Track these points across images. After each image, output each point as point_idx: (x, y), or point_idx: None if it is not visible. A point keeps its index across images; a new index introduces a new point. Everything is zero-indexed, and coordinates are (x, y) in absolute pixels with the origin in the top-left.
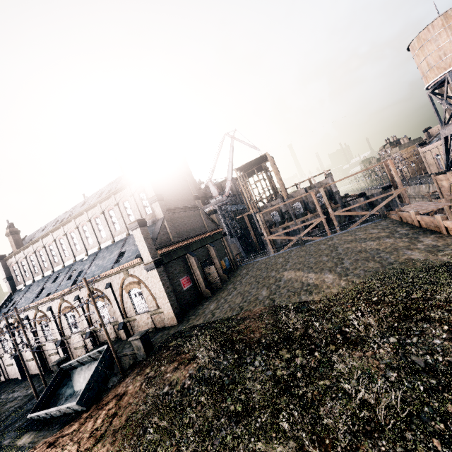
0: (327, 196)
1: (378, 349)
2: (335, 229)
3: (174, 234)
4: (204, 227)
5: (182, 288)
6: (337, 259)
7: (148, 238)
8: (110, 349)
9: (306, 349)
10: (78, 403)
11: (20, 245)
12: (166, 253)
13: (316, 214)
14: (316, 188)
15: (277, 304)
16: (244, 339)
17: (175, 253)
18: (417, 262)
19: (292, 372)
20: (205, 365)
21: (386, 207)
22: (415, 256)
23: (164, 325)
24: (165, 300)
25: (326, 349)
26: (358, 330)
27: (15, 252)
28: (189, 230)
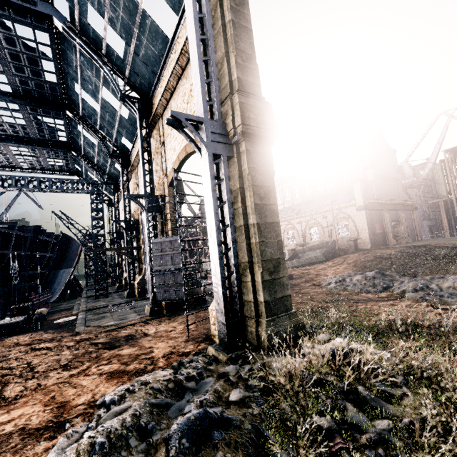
0: None
1: None
2: None
3: (377, 194)
4: (398, 197)
5: (375, 230)
6: None
7: (363, 190)
8: (334, 241)
9: None
10: (322, 254)
11: None
12: (371, 203)
13: None
14: None
15: None
16: (434, 245)
17: (376, 206)
18: None
19: None
20: (404, 249)
21: None
22: None
23: (359, 248)
24: (365, 231)
25: None
26: None
27: None
28: (387, 195)
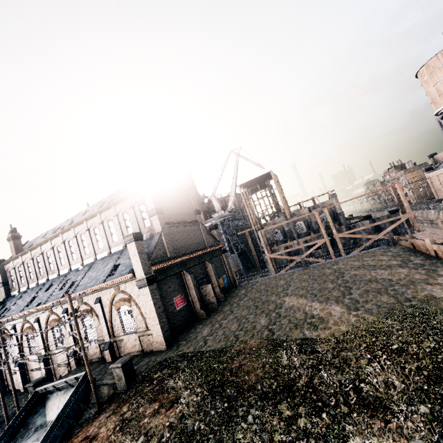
0: (331, 217)
1: (406, 420)
2: (339, 251)
3: (171, 249)
4: (203, 243)
5: (175, 308)
6: (344, 288)
7: (143, 253)
8: (88, 376)
9: (312, 406)
10: None
11: (19, 250)
12: (160, 269)
13: (320, 234)
14: (319, 208)
15: (277, 337)
16: (237, 382)
17: (170, 269)
18: (440, 301)
19: (293, 439)
20: (189, 413)
21: (394, 232)
22: (437, 293)
23: (152, 349)
24: (155, 321)
25: (337, 411)
26: (376, 389)
27: (14, 257)
28: (188, 245)
